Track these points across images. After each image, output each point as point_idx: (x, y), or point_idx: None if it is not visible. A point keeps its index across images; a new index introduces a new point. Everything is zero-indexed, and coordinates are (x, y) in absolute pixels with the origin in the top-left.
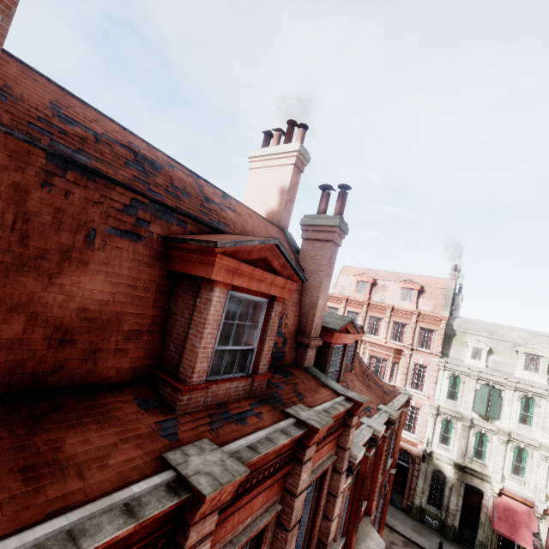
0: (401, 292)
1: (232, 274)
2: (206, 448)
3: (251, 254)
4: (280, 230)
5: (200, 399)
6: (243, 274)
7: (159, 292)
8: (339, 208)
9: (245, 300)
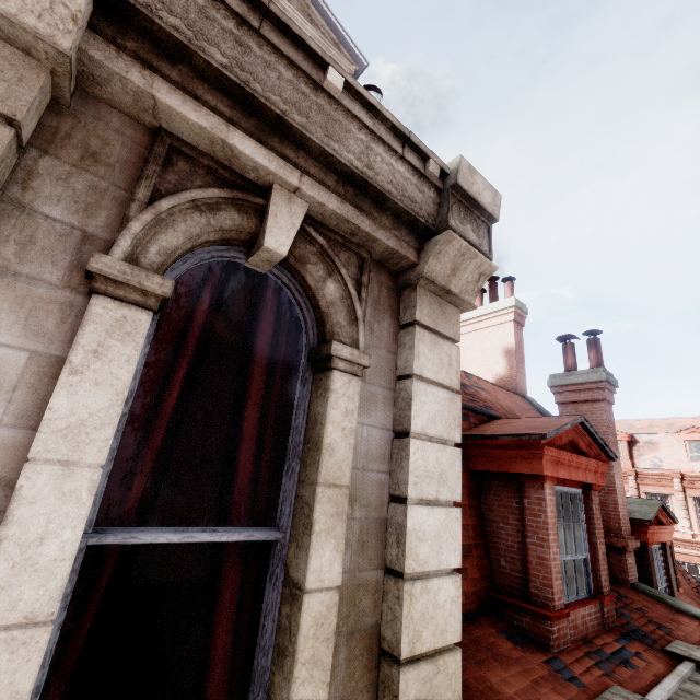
0: (685, 447)
1: (555, 465)
2: (629, 697)
3: (561, 438)
4: (522, 397)
5: (565, 631)
6: (562, 463)
7: (470, 496)
8: (595, 359)
9: (557, 494)
